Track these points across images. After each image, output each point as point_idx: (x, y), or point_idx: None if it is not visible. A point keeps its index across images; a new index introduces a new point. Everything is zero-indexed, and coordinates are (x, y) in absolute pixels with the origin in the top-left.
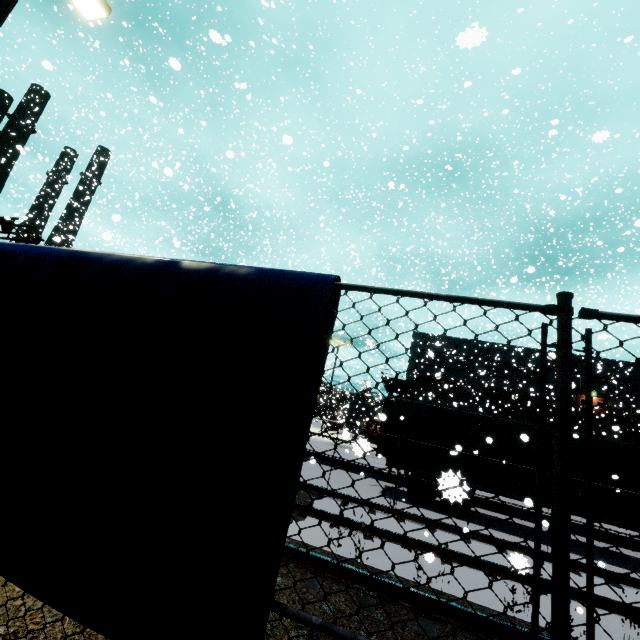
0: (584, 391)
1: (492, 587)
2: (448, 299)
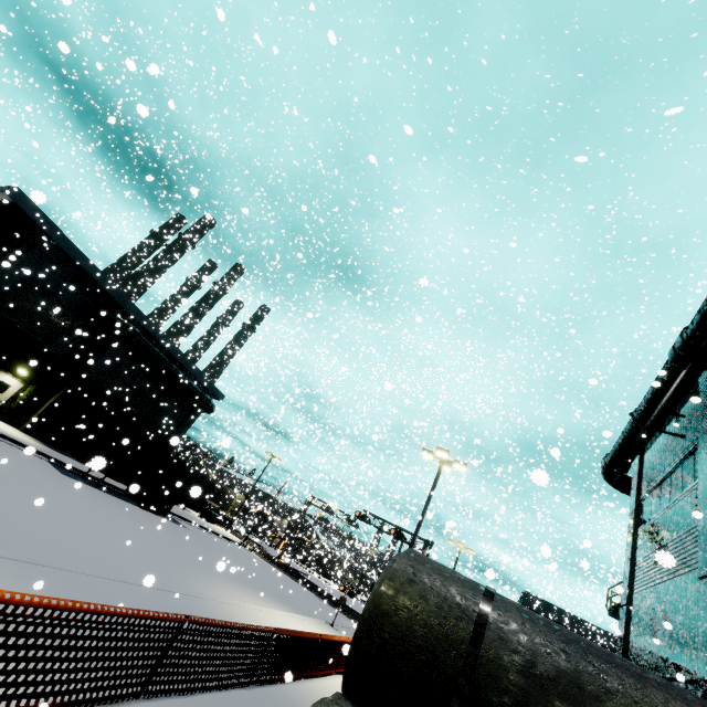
0: None
1: None
2: None
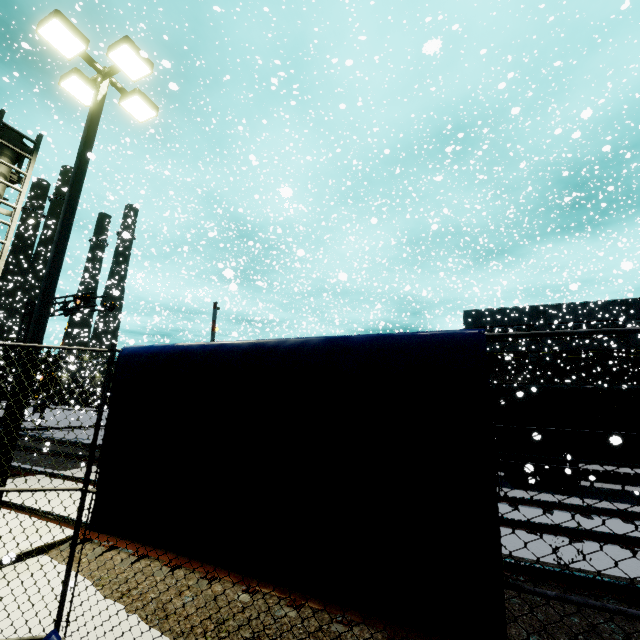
0: None
1: (633, 559)
2: (586, 333)
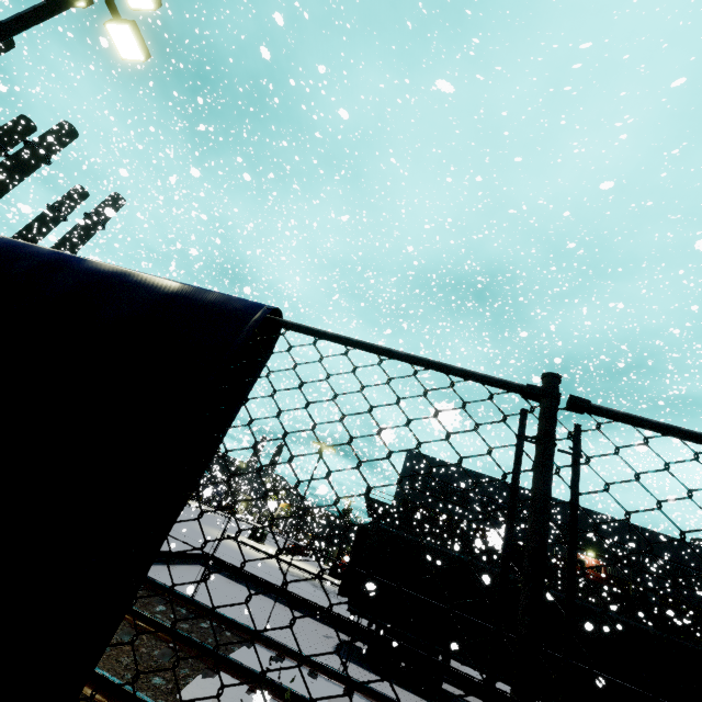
0: (582, 549)
1: None
2: (408, 359)
